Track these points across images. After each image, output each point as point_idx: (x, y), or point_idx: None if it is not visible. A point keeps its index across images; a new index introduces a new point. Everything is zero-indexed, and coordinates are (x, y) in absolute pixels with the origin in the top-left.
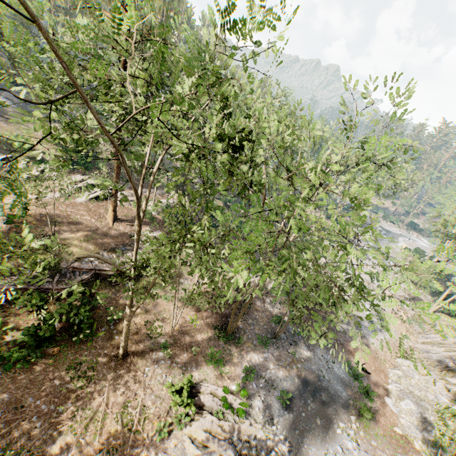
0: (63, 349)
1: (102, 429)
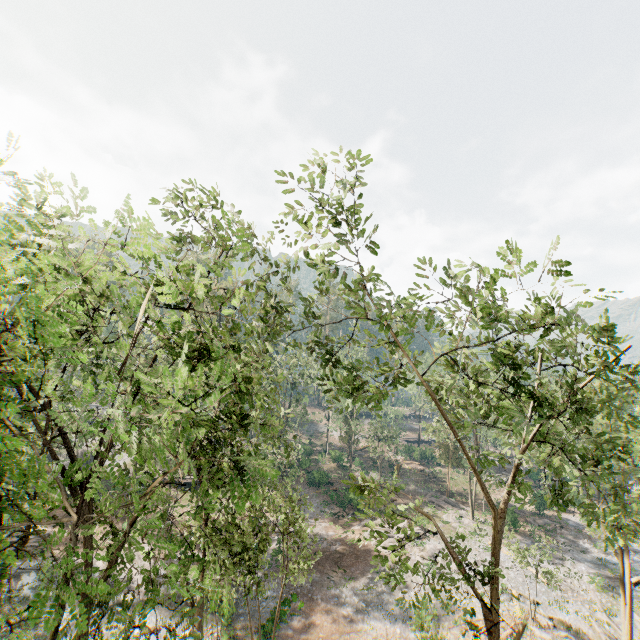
0: None
1: None
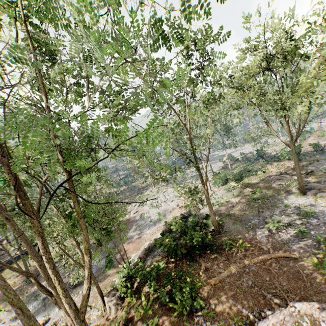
0: None
1: None
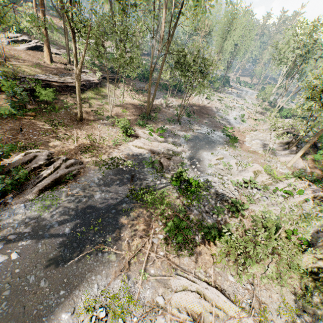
0: (38, 115)
1: (78, 141)
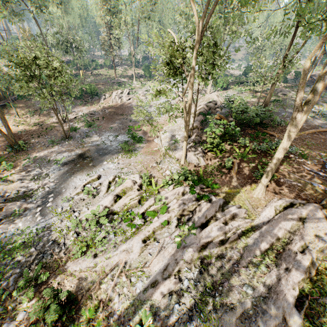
0: None
1: None
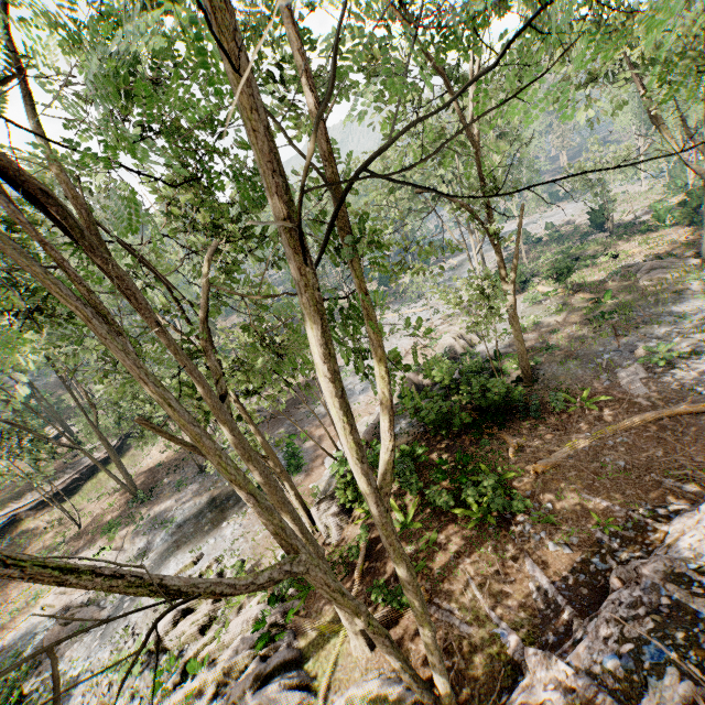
0: None
1: None
